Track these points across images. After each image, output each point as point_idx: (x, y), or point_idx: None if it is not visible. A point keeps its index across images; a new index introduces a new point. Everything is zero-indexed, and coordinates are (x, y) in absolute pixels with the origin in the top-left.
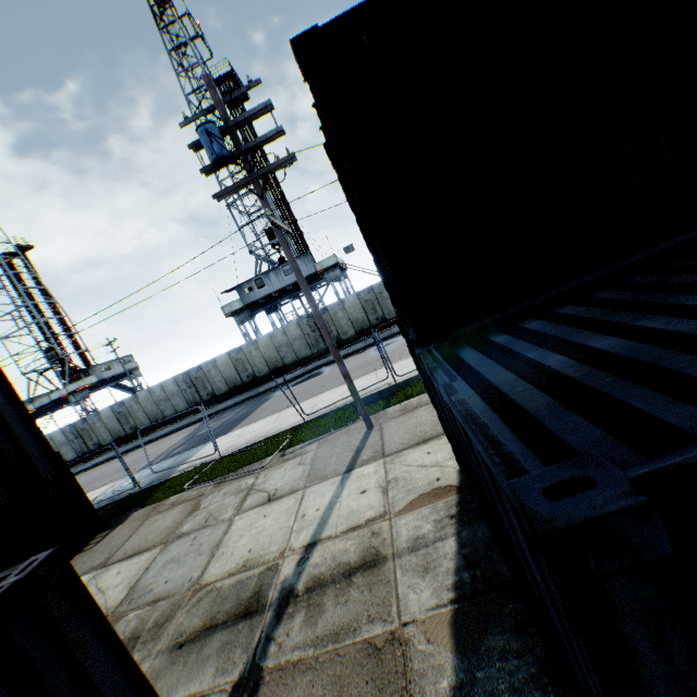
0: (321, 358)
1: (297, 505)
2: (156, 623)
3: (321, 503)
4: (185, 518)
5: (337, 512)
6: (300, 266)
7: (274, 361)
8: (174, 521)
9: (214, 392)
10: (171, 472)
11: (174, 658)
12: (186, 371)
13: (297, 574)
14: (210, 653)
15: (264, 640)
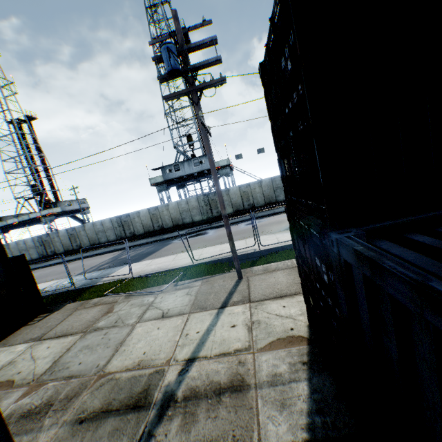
0: (213, 224)
1: (183, 325)
2: (66, 396)
3: (201, 328)
4: (101, 317)
5: (212, 337)
6: (205, 161)
7: (177, 219)
8: (94, 317)
9: (134, 232)
10: (97, 280)
11: (75, 431)
12: (119, 216)
13: (178, 382)
14: (103, 435)
15: (146, 435)
